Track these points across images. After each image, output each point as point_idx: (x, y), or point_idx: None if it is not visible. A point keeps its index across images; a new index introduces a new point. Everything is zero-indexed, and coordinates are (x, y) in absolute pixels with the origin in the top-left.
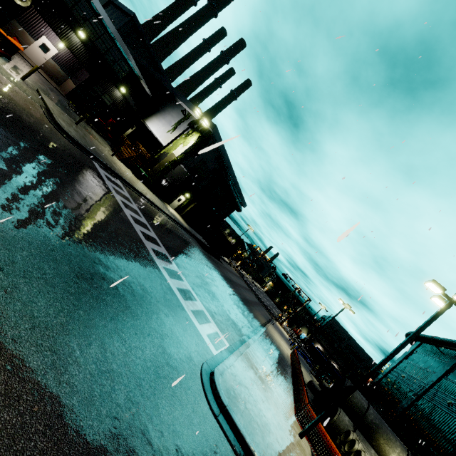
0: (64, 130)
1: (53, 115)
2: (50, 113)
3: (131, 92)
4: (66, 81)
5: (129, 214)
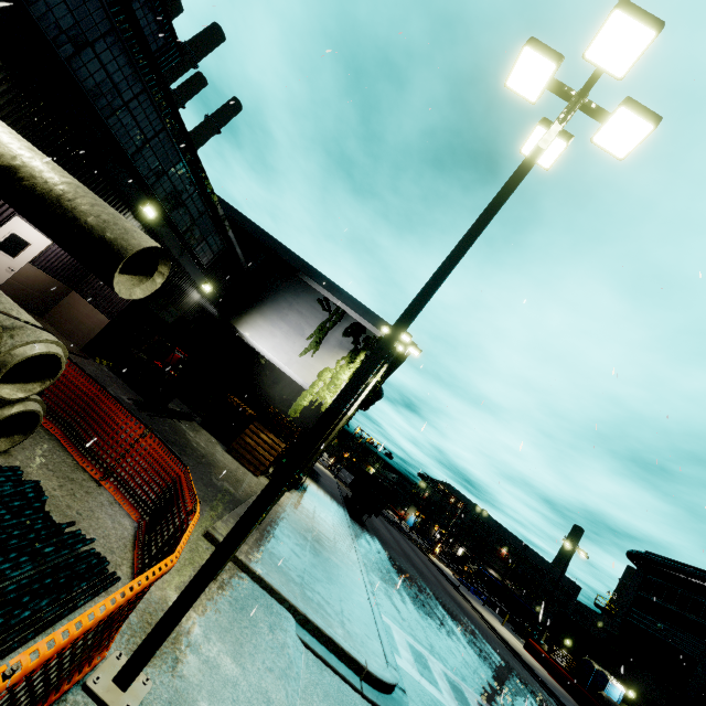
0: (392, 686)
1: (342, 647)
2: (329, 643)
3: (218, 283)
4: (65, 300)
5: None
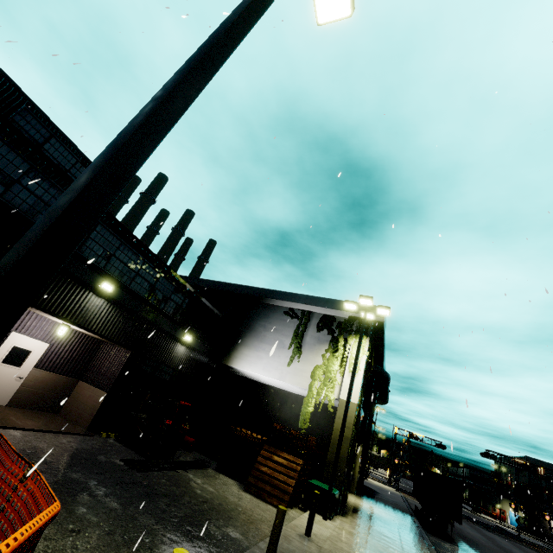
0: None
1: None
2: None
3: (197, 332)
4: (74, 391)
5: None
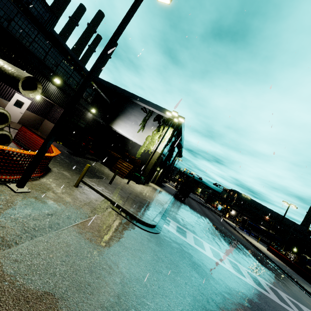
0: (150, 224)
1: (128, 211)
2: (123, 210)
3: (98, 108)
4: (43, 123)
5: (234, 271)
